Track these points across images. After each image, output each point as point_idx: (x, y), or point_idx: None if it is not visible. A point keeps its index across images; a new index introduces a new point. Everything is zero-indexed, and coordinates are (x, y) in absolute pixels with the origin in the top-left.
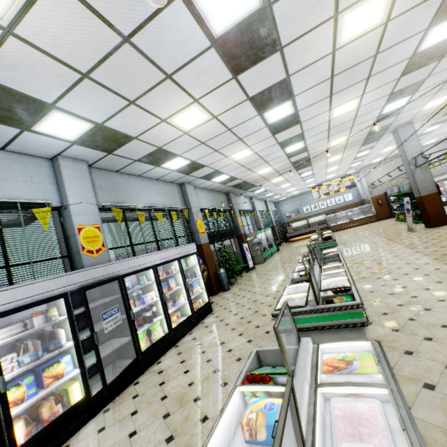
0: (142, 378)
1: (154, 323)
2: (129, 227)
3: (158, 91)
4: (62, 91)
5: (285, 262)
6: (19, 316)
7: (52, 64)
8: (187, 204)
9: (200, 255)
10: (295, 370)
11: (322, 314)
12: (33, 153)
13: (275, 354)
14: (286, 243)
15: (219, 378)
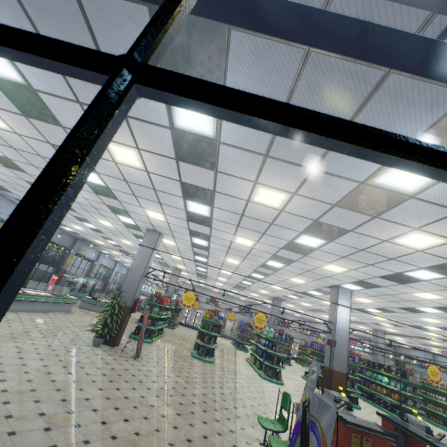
0: None
1: None
2: None
3: None
4: None
5: None
6: None
7: None
8: None
9: None
10: None
11: None
12: None
13: None
14: None
15: None
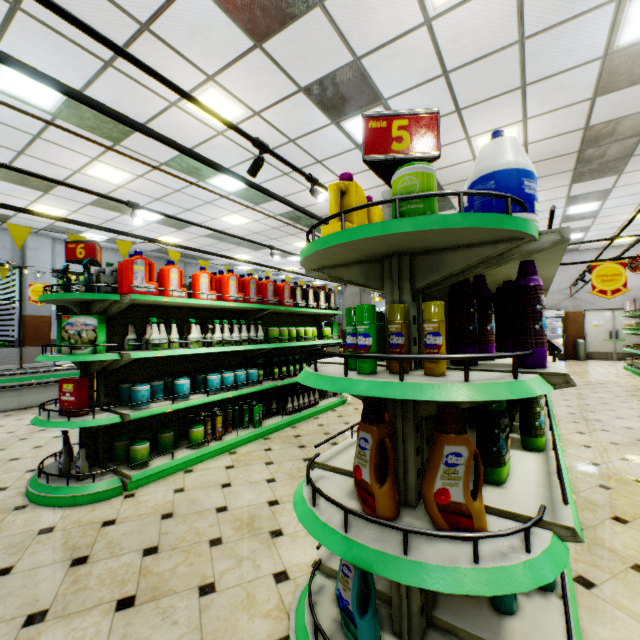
0: None
1: None
2: None
3: None
4: None
5: None
6: None
7: None
8: (25, 260)
9: (23, 329)
10: None
11: None
12: None
13: None
14: None
15: None
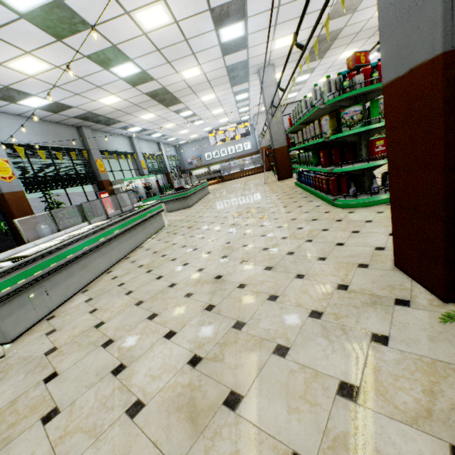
0: None
1: None
2: None
3: None
4: None
5: None
6: None
7: None
8: None
9: (4, 208)
10: None
11: None
12: None
13: None
14: None
15: None
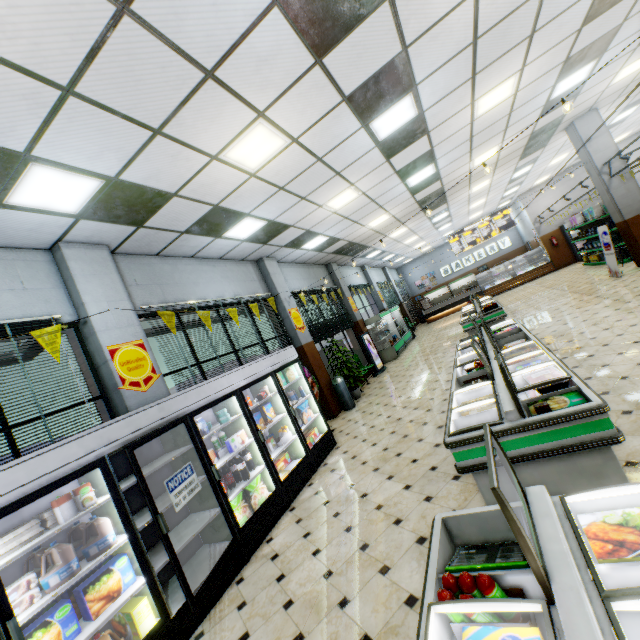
0: (247, 571)
1: (252, 478)
2: (190, 336)
3: (197, 104)
4: (36, 127)
5: (430, 353)
6: (35, 507)
7: (4, 76)
8: (271, 289)
9: (302, 363)
10: (547, 564)
11: (534, 432)
12: (18, 243)
13: (478, 521)
14: (422, 325)
15: (373, 559)
